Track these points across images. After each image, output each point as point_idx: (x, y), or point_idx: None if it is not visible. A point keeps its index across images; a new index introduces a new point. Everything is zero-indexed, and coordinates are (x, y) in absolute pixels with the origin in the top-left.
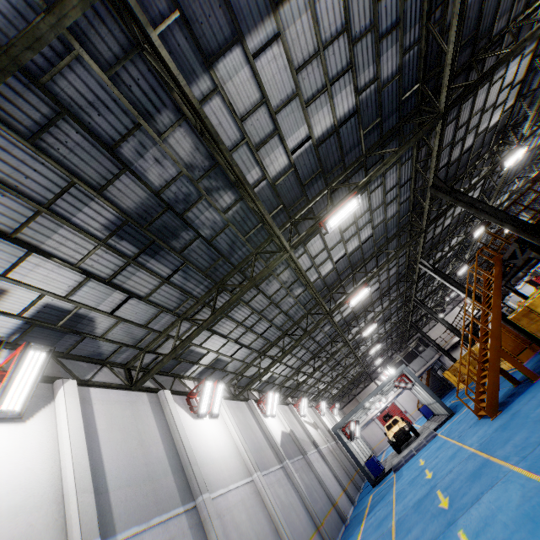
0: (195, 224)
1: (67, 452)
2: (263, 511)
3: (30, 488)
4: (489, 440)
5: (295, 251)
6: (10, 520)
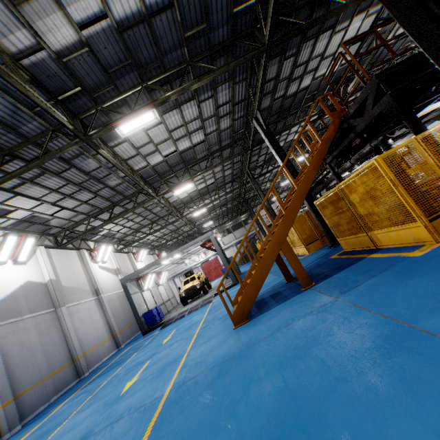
0: None
1: None
2: None
3: None
4: (189, 389)
5: None
6: None
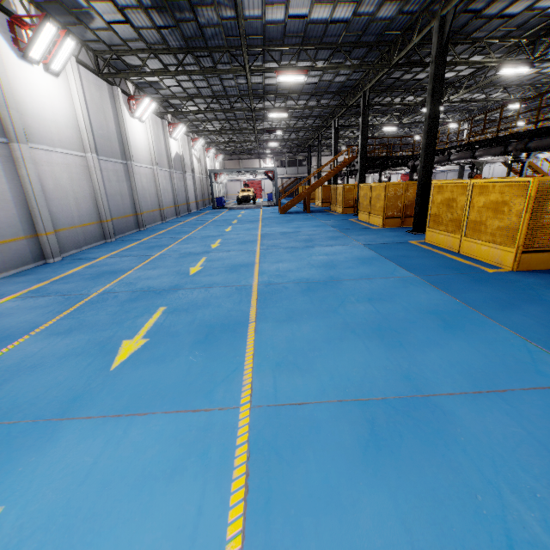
0: (198, 14)
1: (79, 108)
2: (154, 184)
3: (68, 118)
4: (269, 218)
5: (255, 62)
6: (65, 129)
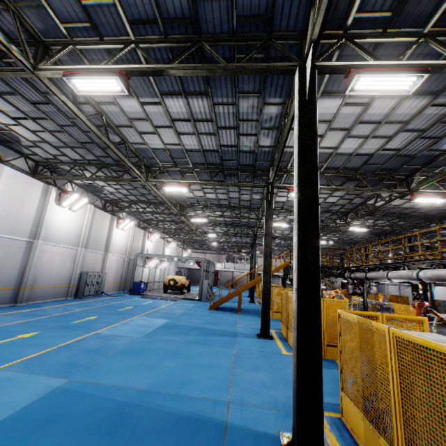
0: None
1: None
2: None
3: None
4: None
5: None
6: None
